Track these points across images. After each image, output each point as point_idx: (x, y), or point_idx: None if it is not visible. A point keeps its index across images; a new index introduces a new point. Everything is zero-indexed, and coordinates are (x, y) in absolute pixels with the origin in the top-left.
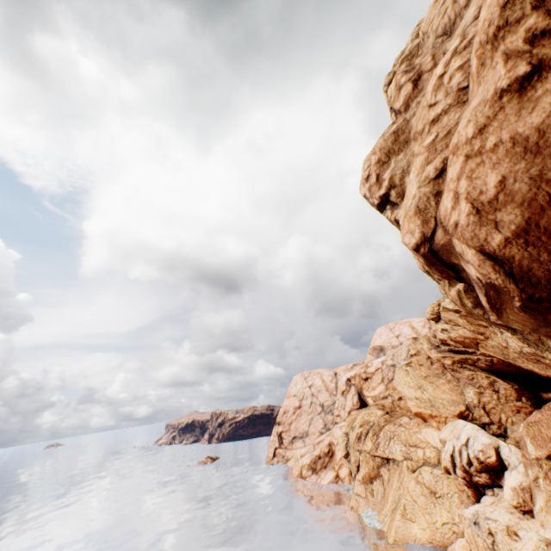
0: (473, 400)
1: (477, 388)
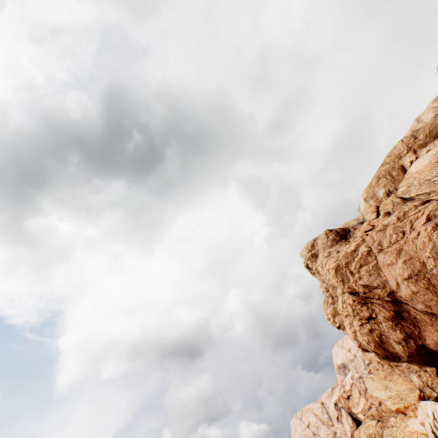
0: (419, 383)
1: (415, 373)
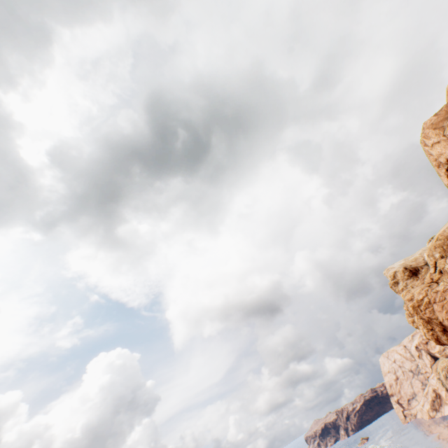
0: None
1: None
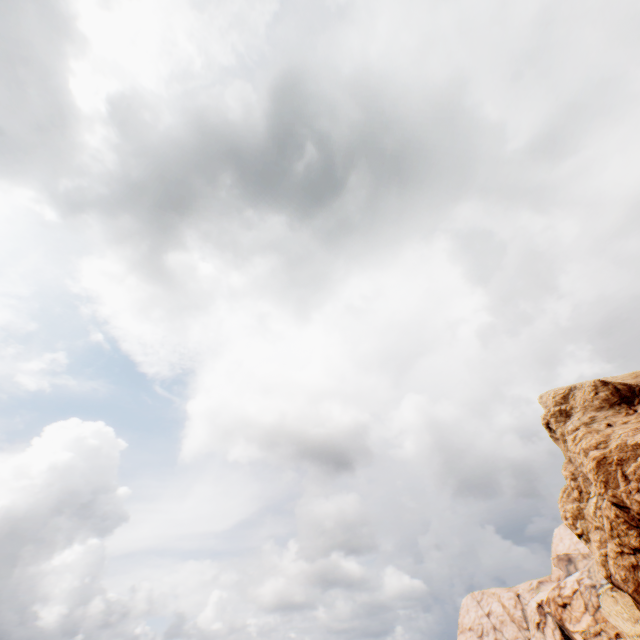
0: None
1: None
